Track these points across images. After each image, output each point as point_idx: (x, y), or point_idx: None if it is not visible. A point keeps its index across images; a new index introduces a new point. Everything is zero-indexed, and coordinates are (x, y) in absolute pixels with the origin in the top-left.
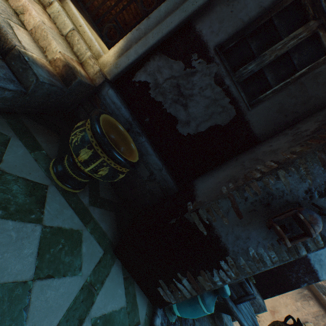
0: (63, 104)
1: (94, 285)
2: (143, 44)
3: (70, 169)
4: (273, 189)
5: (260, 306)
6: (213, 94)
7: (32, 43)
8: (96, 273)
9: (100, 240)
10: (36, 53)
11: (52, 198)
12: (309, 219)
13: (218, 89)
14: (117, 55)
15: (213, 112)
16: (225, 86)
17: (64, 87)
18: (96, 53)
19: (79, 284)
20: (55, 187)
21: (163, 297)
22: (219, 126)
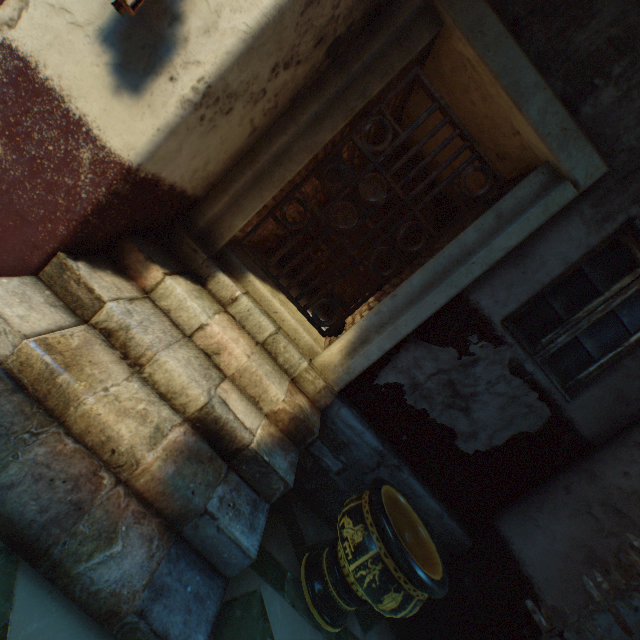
0: None
1: None
2: (391, 336)
3: (342, 601)
4: None
5: None
6: (510, 389)
7: (242, 399)
8: None
9: None
10: (255, 419)
11: None
12: None
13: (517, 381)
14: (346, 351)
15: (514, 415)
16: (528, 376)
17: (297, 452)
18: (306, 348)
19: None
20: None
21: None
22: (524, 431)
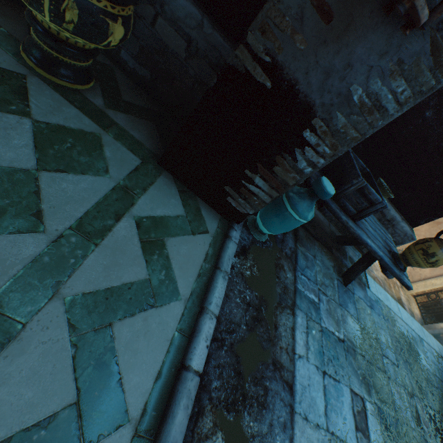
0: None
1: (133, 190)
2: None
3: (43, 44)
4: None
5: (405, 236)
6: None
7: None
8: (132, 179)
9: (133, 149)
10: None
11: (38, 92)
12: None
13: None
14: None
15: None
16: None
17: None
18: None
19: (108, 185)
20: (38, 79)
21: (237, 210)
22: None
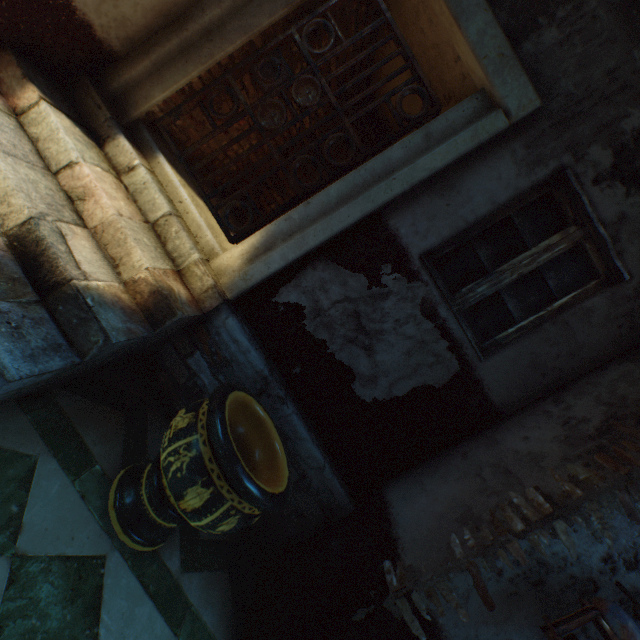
0: (139, 349)
1: None
2: (298, 245)
3: (153, 509)
4: (548, 553)
5: None
6: (419, 333)
7: (96, 252)
8: None
9: None
10: (103, 274)
11: (113, 588)
12: (622, 636)
13: (428, 325)
14: (248, 256)
15: (420, 363)
16: (440, 321)
17: (150, 332)
18: (207, 249)
19: None
20: (118, 552)
21: None
22: (429, 386)
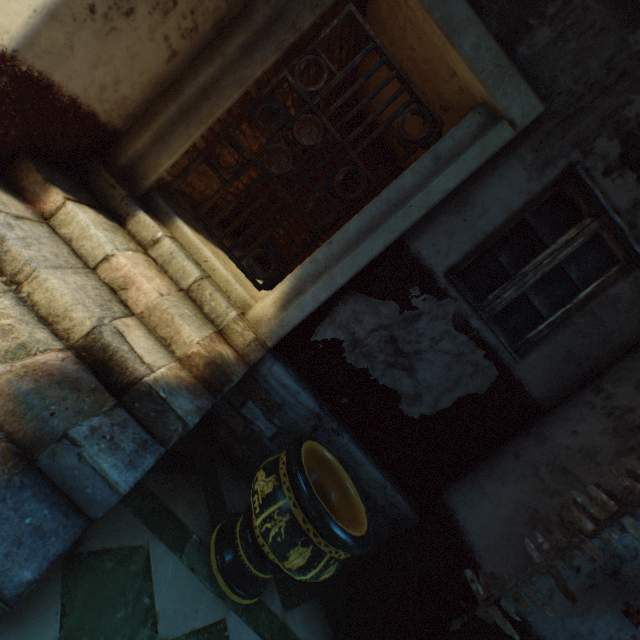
0: None
1: None
2: (327, 285)
3: (253, 566)
4: (619, 546)
5: None
6: (455, 347)
7: (149, 338)
8: None
9: None
10: (161, 359)
11: None
12: None
13: (463, 338)
14: (280, 303)
15: (460, 375)
16: (474, 332)
17: (212, 401)
18: (238, 301)
19: None
20: (233, 611)
21: None
22: (472, 393)
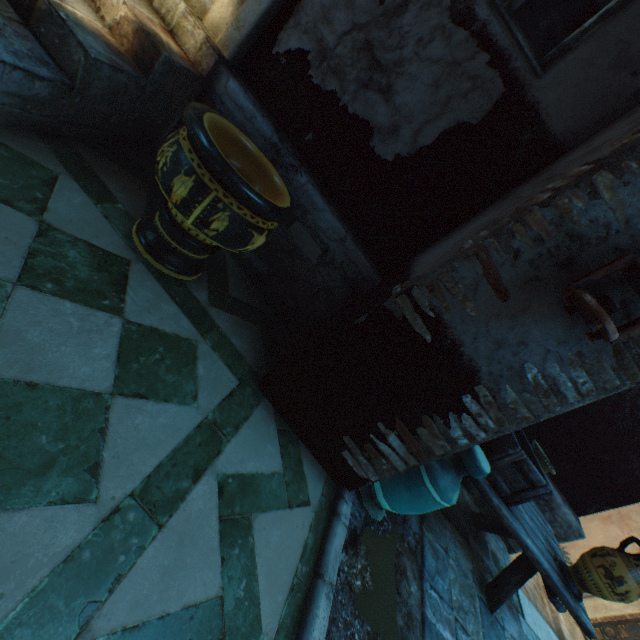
0: (148, 121)
1: (222, 428)
2: None
3: (166, 233)
4: (583, 223)
5: (569, 529)
6: (449, 52)
7: None
8: (224, 410)
9: (231, 363)
10: (82, 10)
11: (139, 282)
12: None
13: (461, 36)
14: None
15: (451, 96)
16: (478, 25)
17: (142, 78)
18: (198, 8)
19: (193, 420)
20: (143, 265)
21: (353, 470)
22: (465, 127)
